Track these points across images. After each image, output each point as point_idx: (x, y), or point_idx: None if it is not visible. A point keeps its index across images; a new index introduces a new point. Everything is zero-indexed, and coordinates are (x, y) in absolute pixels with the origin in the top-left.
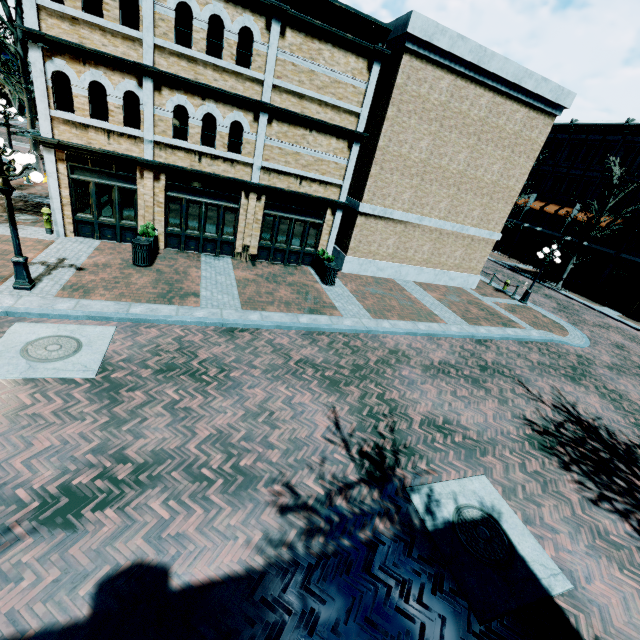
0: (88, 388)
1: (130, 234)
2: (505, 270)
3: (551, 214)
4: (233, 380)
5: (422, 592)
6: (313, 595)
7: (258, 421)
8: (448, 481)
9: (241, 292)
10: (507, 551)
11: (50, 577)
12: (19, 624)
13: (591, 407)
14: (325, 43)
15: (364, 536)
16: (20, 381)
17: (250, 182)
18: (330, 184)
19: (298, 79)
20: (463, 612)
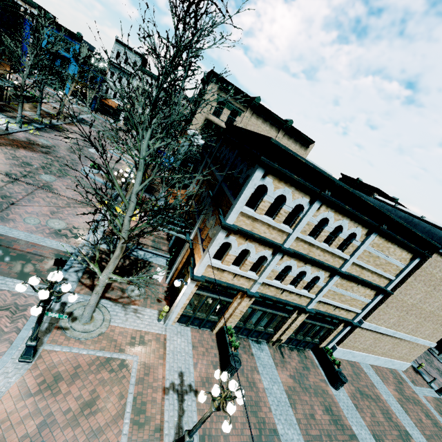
0: None
1: (210, 323)
2: None
3: None
4: None
5: None
6: None
7: None
8: None
9: (296, 417)
10: None
11: None
12: None
13: None
14: (394, 244)
15: None
16: None
17: (308, 310)
18: (352, 311)
19: (367, 259)
20: None
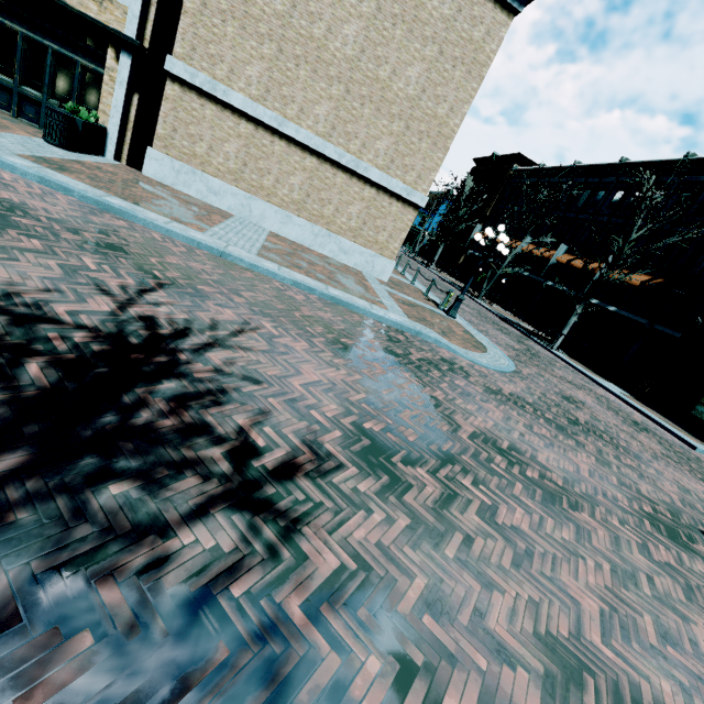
0: None
1: None
2: (492, 316)
3: (578, 268)
4: None
5: None
6: None
7: None
8: None
9: None
10: None
11: None
12: None
13: (282, 369)
14: None
15: None
16: None
17: None
18: (109, 1)
19: None
20: None
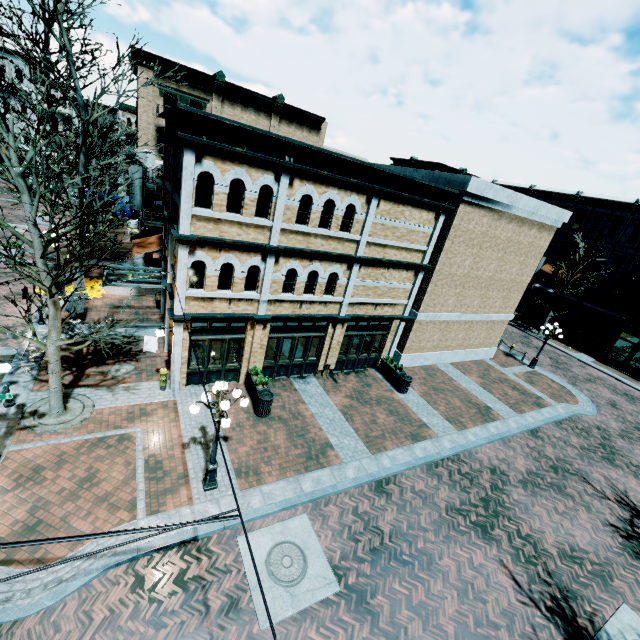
0: (346, 605)
1: (232, 374)
2: None
3: None
4: (424, 553)
5: None
6: None
7: (470, 599)
8: (610, 619)
9: (354, 428)
10: None
11: None
12: None
13: (636, 493)
14: (407, 206)
15: None
16: (298, 617)
17: (340, 318)
18: (397, 304)
19: (384, 234)
20: None
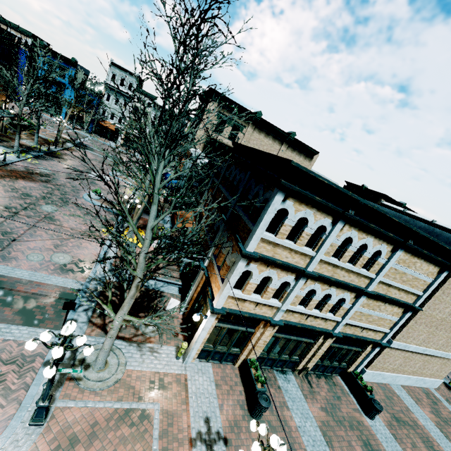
0: None
1: (231, 356)
2: None
3: None
4: None
5: None
6: None
7: None
8: None
9: None
10: None
11: None
12: None
13: None
14: (420, 259)
15: None
16: None
17: (335, 335)
18: (380, 331)
19: (393, 276)
20: None
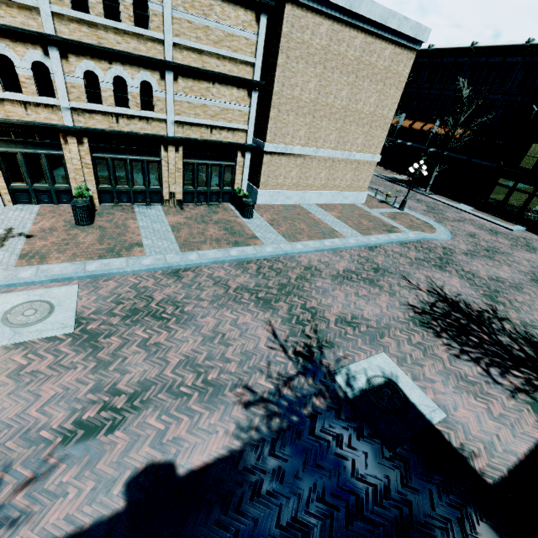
0: (71, 342)
1: (65, 196)
2: (386, 182)
3: (418, 130)
4: (188, 314)
5: (350, 440)
6: (278, 458)
7: (214, 343)
8: (359, 361)
9: (177, 236)
10: (403, 401)
11: (88, 487)
12: (76, 523)
13: (454, 287)
14: None
15: (307, 411)
16: (11, 346)
17: (167, 136)
18: (237, 130)
19: (195, 35)
20: (378, 447)
